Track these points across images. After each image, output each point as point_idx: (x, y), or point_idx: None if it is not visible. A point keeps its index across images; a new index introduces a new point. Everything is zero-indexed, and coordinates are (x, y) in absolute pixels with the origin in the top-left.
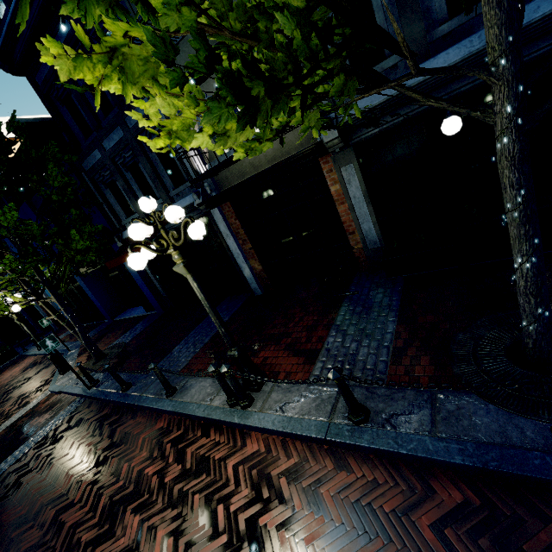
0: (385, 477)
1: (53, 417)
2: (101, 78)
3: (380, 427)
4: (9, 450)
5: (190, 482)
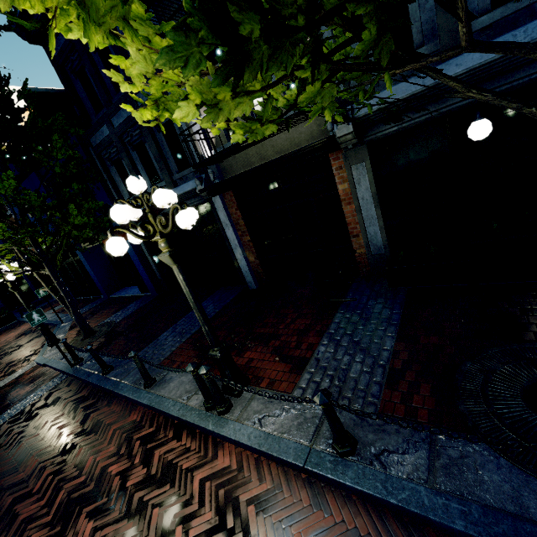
0: (369, 528)
1: (33, 391)
2: (54, 12)
3: (368, 464)
4: None
5: (152, 491)
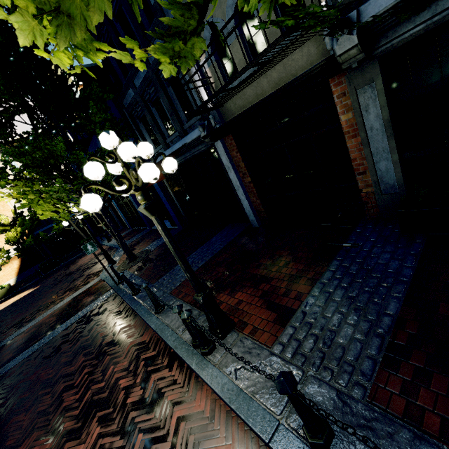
0: None
1: (94, 300)
2: None
3: None
4: (66, 317)
5: (141, 415)
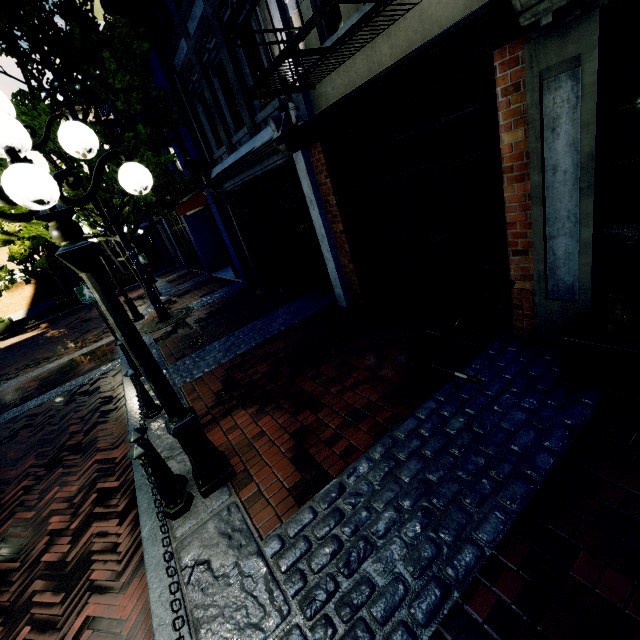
0: None
1: (92, 370)
2: None
3: None
4: (49, 387)
5: (46, 591)
